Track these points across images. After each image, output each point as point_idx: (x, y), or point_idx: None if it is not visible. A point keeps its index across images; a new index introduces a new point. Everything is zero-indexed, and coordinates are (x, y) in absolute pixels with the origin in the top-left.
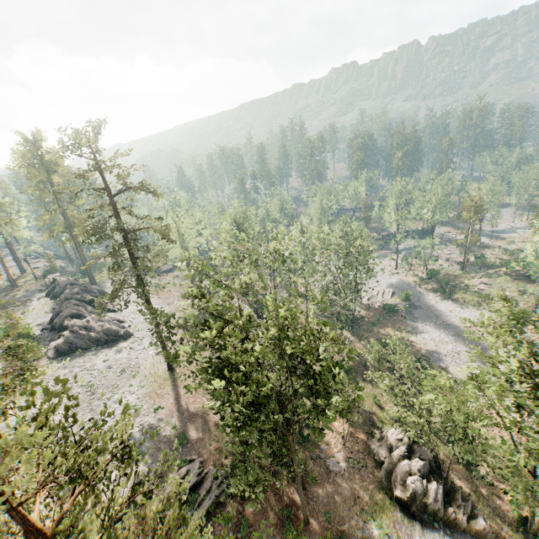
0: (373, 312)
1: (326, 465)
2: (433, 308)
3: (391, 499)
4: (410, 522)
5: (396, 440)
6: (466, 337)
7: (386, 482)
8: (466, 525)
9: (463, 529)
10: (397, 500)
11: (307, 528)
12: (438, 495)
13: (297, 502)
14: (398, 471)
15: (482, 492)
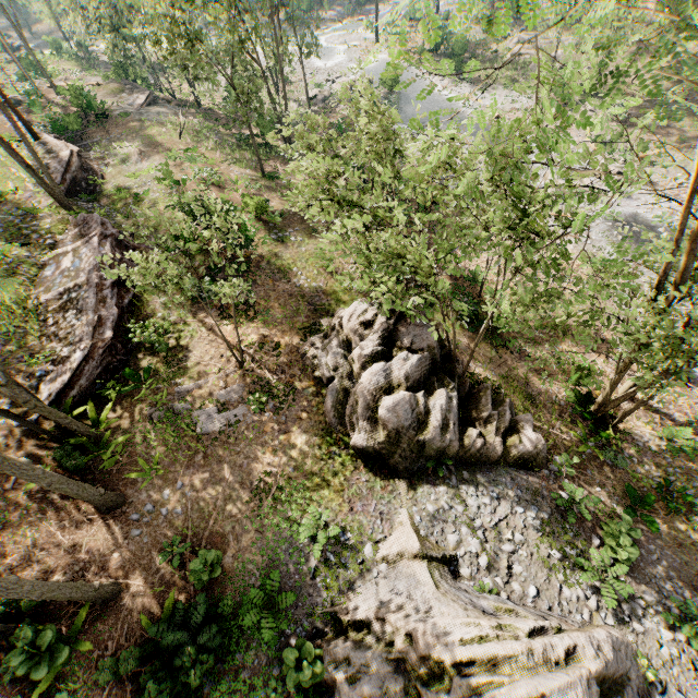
0: (333, 119)
1: (190, 425)
2: (439, 98)
3: (346, 453)
4: (388, 487)
5: (359, 327)
6: None
7: (338, 419)
8: (502, 453)
9: (495, 460)
10: (358, 452)
11: (109, 609)
12: (448, 415)
13: (90, 546)
14: (361, 392)
15: (518, 376)
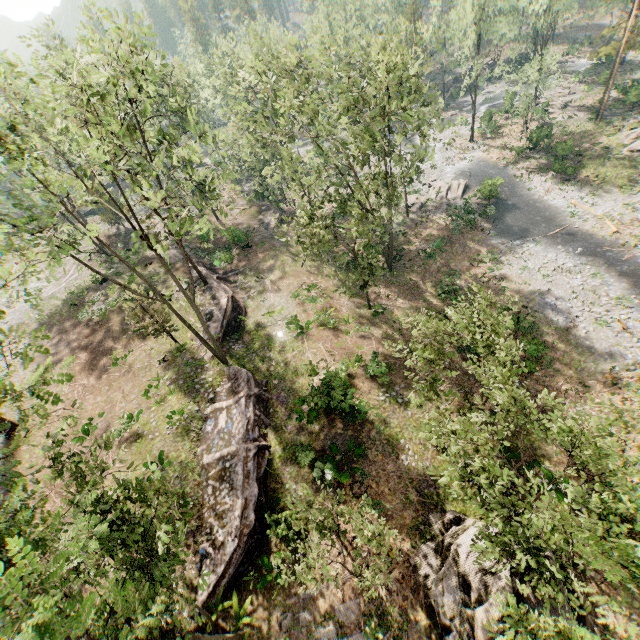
0: (429, 230)
1: None
2: (541, 205)
3: None
4: None
5: (478, 571)
6: (608, 254)
7: None
8: None
9: None
10: None
11: None
12: None
13: None
14: None
15: None
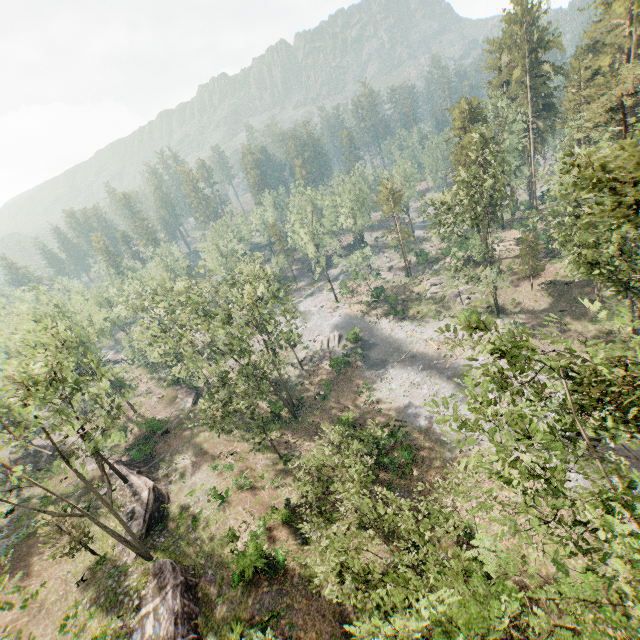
0: (320, 376)
1: None
2: (391, 340)
3: None
4: None
5: None
6: (438, 366)
7: None
8: None
9: None
10: None
11: None
12: None
13: None
14: None
15: None
